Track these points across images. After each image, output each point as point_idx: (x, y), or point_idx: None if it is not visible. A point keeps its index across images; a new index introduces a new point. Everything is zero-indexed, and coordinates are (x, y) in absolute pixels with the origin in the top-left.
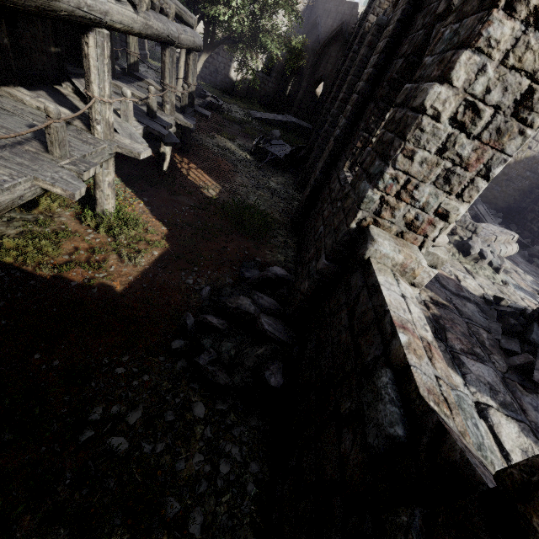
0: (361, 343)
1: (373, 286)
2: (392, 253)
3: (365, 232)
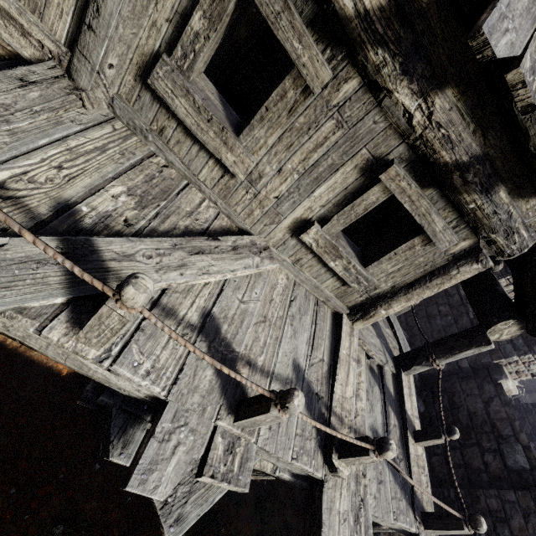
0: (497, 423)
1: (505, 401)
2: (510, 385)
3: (500, 368)
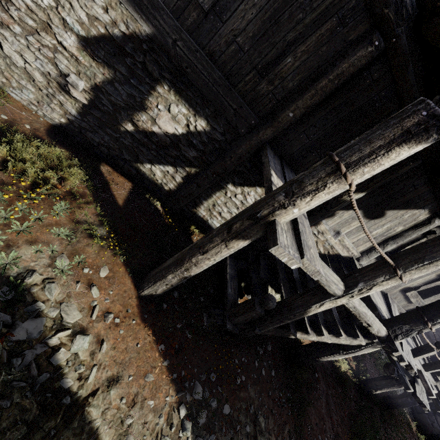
0: (435, 341)
1: (436, 329)
2: None
3: None
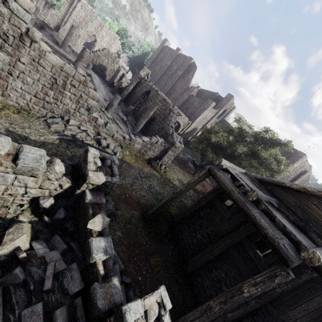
0: None
1: None
2: None
3: None
